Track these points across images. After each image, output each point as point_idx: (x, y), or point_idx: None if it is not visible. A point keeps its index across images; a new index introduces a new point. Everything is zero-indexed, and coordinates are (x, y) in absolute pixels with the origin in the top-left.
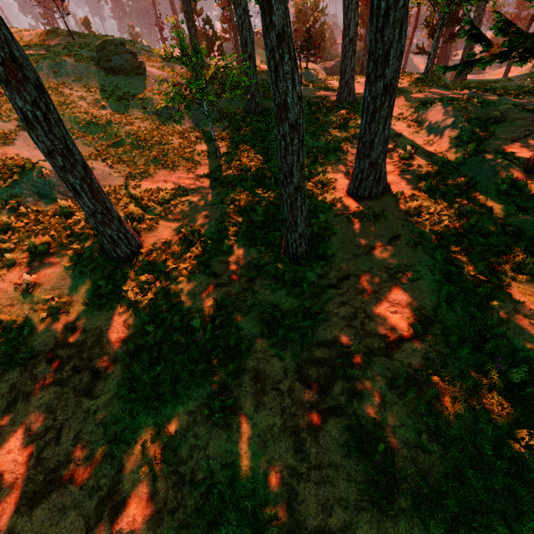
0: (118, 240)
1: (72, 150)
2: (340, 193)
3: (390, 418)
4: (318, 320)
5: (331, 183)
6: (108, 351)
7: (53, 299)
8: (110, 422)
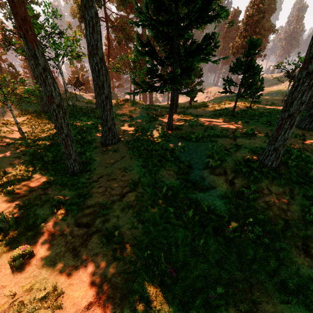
0: None
1: None
2: (98, 144)
3: (122, 222)
4: (87, 197)
5: (94, 140)
6: None
7: None
8: None
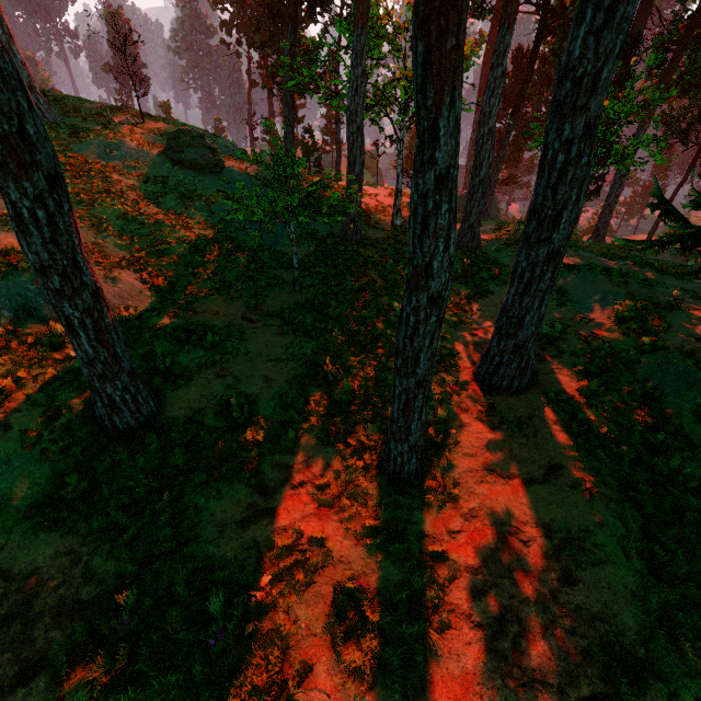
0: (121, 404)
1: (81, 269)
2: (464, 375)
3: None
4: (435, 626)
5: (451, 356)
6: (36, 635)
7: None
8: None
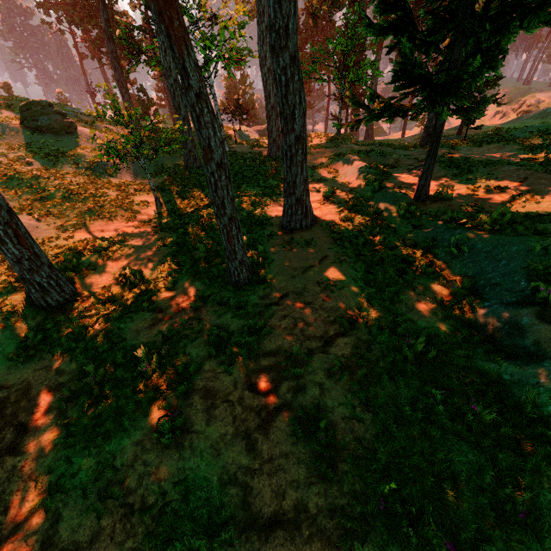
0: (49, 288)
1: None
2: (276, 228)
3: (330, 401)
4: (262, 334)
5: (268, 220)
6: (38, 402)
7: None
8: (42, 474)
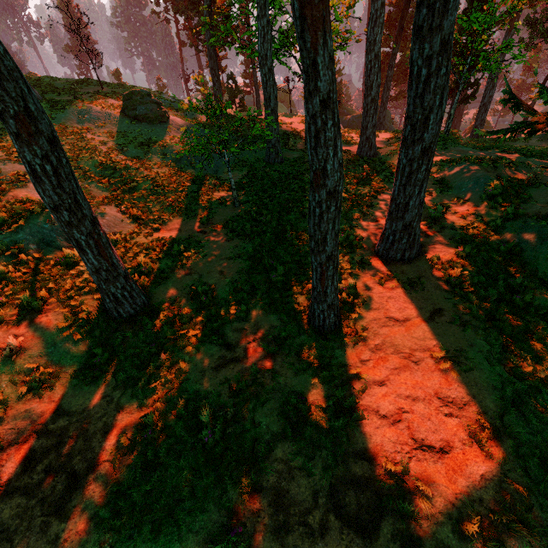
0: (122, 299)
1: (81, 205)
2: (367, 254)
3: None
4: (353, 419)
5: (357, 241)
6: (93, 445)
7: (39, 368)
8: None
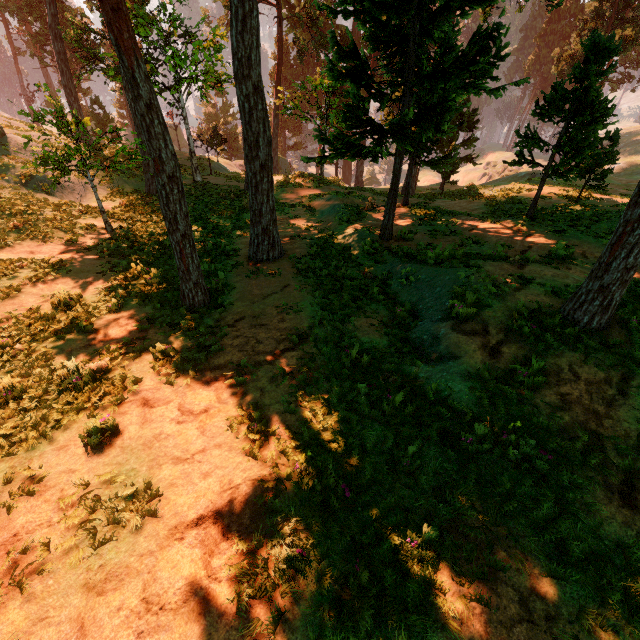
0: None
1: None
2: (242, 259)
3: (268, 400)
4: (212, 351)
5: (235, 252)
6: None
7: None
8: None
